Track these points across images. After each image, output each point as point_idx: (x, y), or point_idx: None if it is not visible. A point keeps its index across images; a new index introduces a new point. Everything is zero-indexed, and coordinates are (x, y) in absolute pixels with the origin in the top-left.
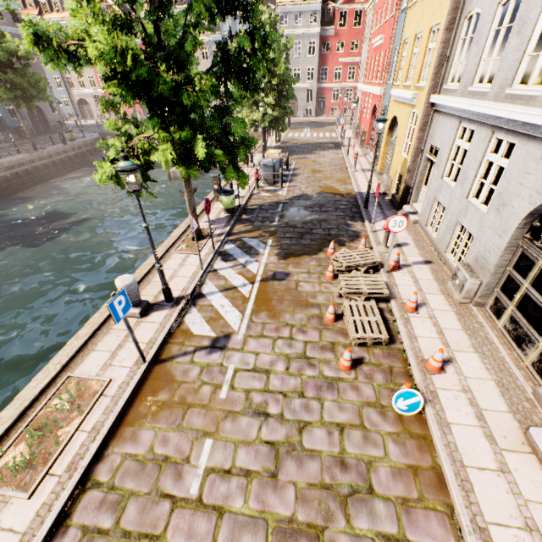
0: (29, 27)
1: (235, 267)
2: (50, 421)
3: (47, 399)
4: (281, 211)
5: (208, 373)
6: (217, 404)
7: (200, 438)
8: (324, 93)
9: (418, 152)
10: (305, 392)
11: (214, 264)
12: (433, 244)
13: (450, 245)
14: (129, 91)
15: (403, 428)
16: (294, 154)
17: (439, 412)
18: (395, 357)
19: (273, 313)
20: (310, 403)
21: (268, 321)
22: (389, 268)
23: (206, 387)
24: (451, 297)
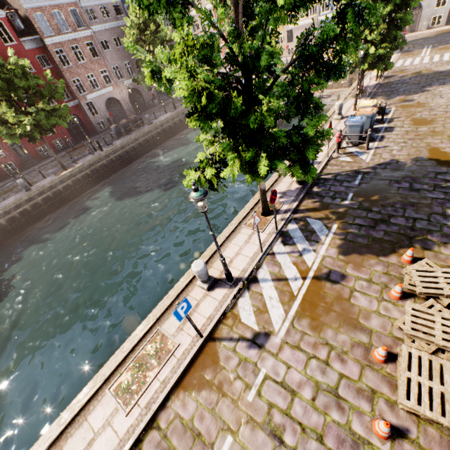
0: (149, 65)
1: (291, 253)
2: (144, 361)
3: (145, 343)
4: (358, 185)
5: (244, 368)
6: (243, 404)
7: (224, 430)
8: None
9: None
10: (324, 437)
11: (274, 246)
12: None
13: None
14: (205, 120)
15: None
16: (396, 95)
17: None
18: None
19: (316, 324)
20: None
21: (307, 331)
22: None
23: (239, 382)
24: None
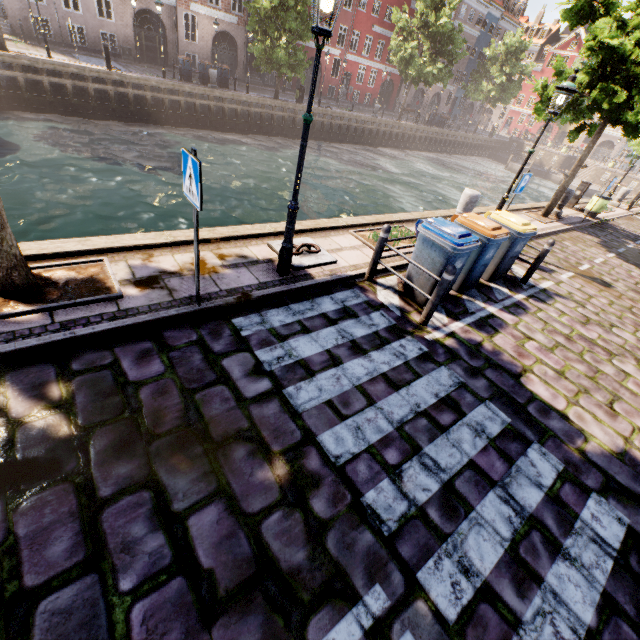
0: None
1: None
2: None
3: None
4: None
5: None
6: None
7: None
8: None
9: None
10: None
11: None
12: None
13: None
14: None
15: None
16: None
17: None
18: None
19: None
20: None
21: None
22: None
23: None
24: None
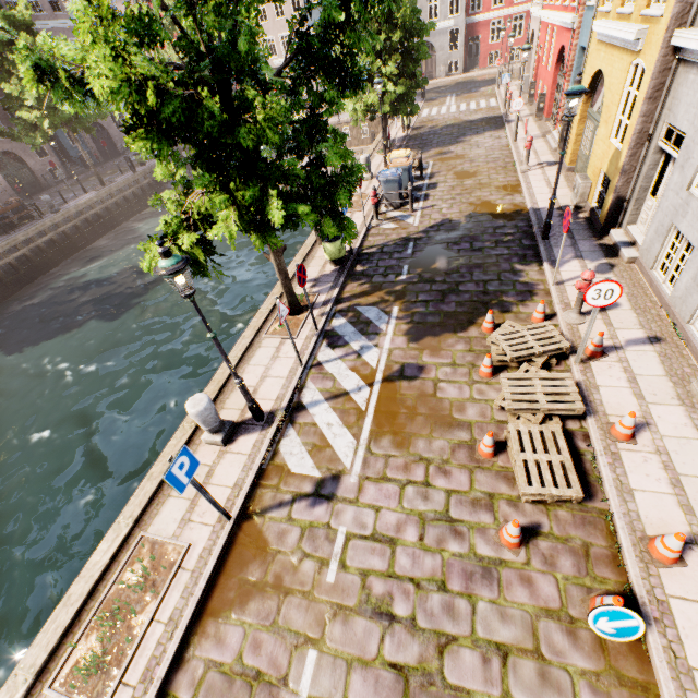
0: (26, 57)
1: (345, 357)
2: (123, 603)
3: (119, 570)
4: (412, 254)
5: (311, 538)
6: (322, 592)
7: (300, 646)
8: (477, 31)
9: (643, 139)
10: (447, 582)
11: (318, 354)
12: (664, 304)
13: (697, 311)
14: (162, 140)
15: (607, 664)
16: (431, 148)
17: (672, 645)
18: (594, 527)
19: (401, 439)
20: (455, 603)
21: (392, 452)
22: (584, 355)
23: (308, 562)
24: (697, 411)
